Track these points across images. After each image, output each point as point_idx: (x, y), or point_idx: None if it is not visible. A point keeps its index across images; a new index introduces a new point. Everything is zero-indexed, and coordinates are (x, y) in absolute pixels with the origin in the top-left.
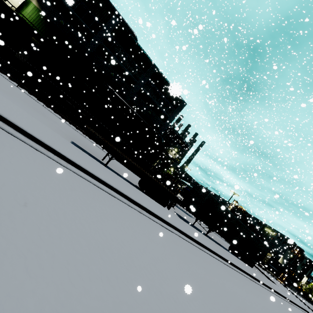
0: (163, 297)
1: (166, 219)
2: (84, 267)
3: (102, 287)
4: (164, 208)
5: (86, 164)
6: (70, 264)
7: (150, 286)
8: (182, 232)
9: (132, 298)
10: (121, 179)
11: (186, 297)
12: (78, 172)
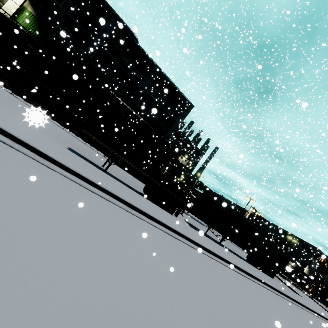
0: (152, 305)
1: (170, 225)
2: (48, 270)
3: (68, 293)
4: (170, 215)
5: (78, 167)
6: (29, 266)
7: (137, 293)
8: (188, 239)
9: (108, 305)
10: (120, 184)
11: (183, 306)
12: (68, 175)
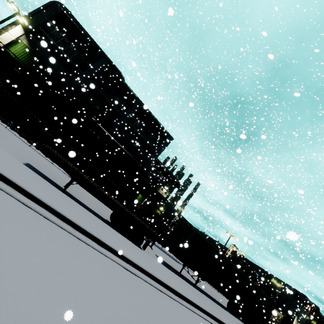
0: None
1: (128, 256)
2: None
3: None
4: (134, 246)
5: (19, 177)
6: None
7: None
8: (150, 276)
9: None
10: (76, 205)
11: None
12: None
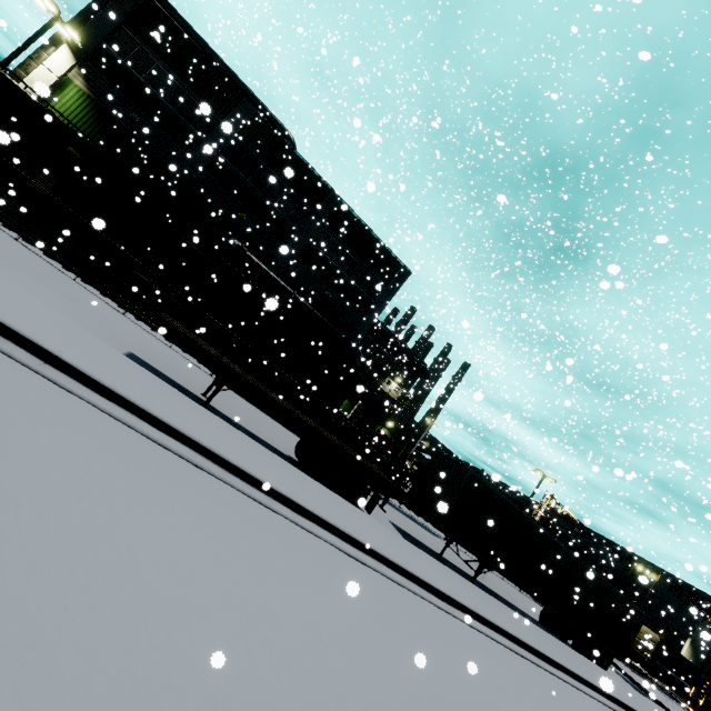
0: None
1: (348, 530)
2: None
3: (11, 690)
4: (352, 507)
5: (136, 389)
6: None
7: (223, 697)
8: (393, 565)
9: None
10: (236, 434)
11: None
12: (105, 405)
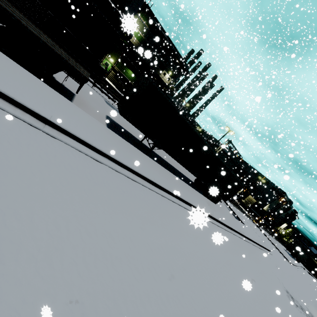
0: None
1: None
2: None
3: None
4: (3, 57)
5: None
6: None
7: None
8: None
9: None
10: None
11: None
12: None
